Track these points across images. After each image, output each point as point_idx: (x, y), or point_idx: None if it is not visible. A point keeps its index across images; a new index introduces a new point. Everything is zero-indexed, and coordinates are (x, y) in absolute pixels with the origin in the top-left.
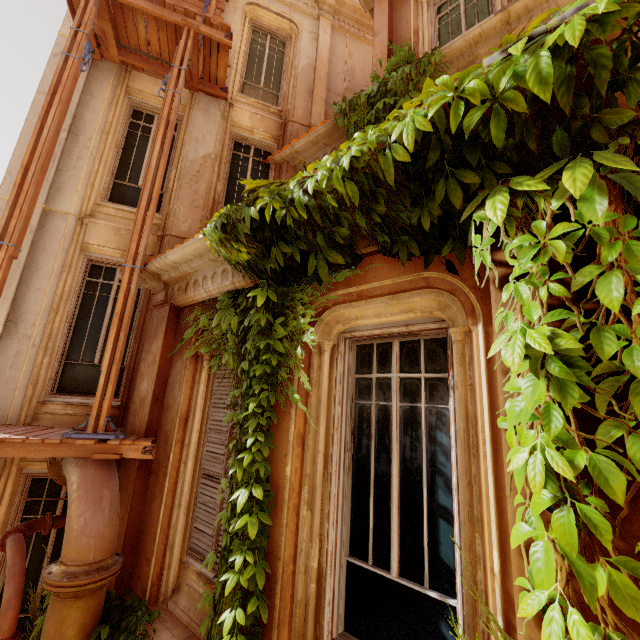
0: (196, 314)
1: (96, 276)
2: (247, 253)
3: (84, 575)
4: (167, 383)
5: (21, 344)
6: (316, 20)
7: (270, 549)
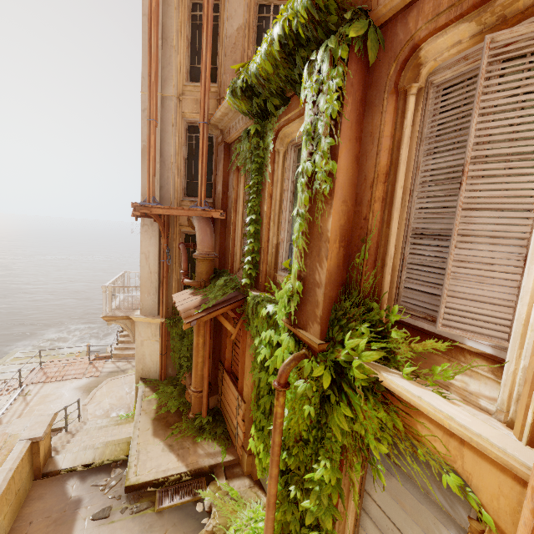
0: (235, 146)
1: (192, 132)
2: (245, 105)
3: (204, 255)
4: (228, 186)
5: (168, 172)
6: None
7: (260, 239)
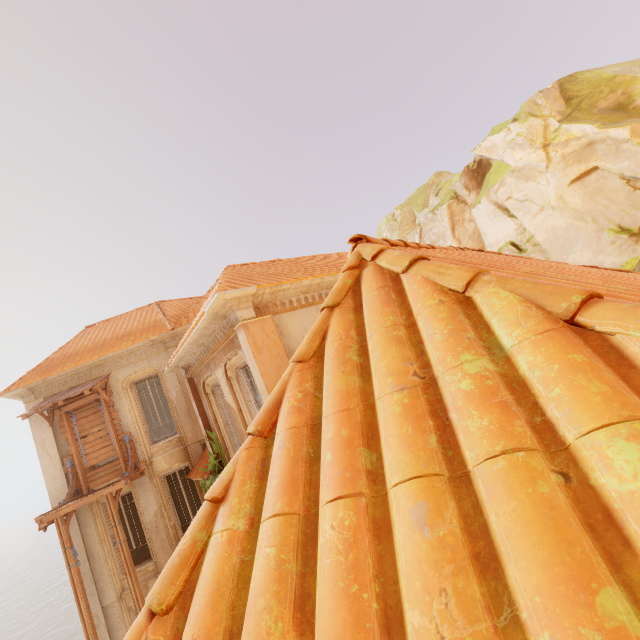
0: None
1: None
2: None
3: None
4: None
5: None
6: (166, 351)
7: None
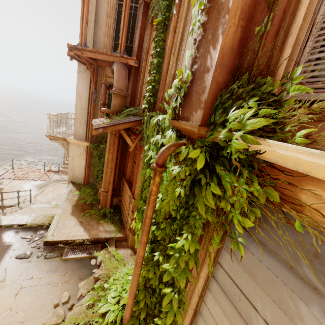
0: (152, 1)
1: (121, 0)
2: None
3: (118, 91)
4: (143, 41)
5: (100, 31)
6: None
7: (161, 71)
